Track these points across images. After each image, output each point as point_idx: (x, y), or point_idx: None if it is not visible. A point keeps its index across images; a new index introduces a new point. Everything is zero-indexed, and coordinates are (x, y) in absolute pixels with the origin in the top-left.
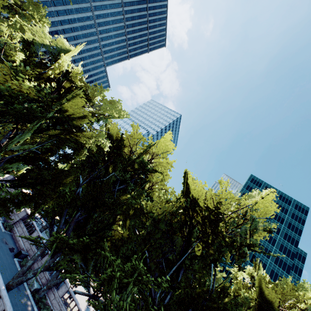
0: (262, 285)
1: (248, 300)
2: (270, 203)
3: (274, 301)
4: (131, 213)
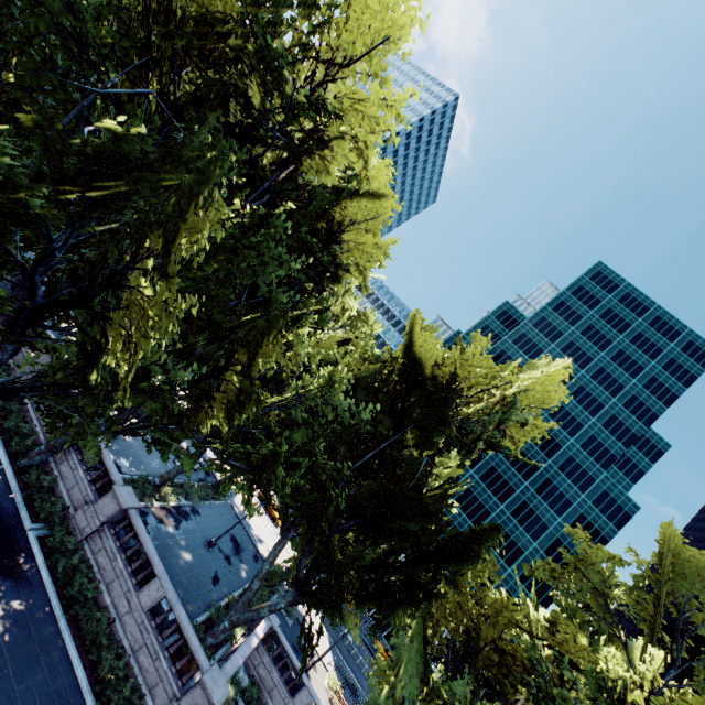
0: (415, 329)
1: (382, 361)
2: None
3: (428, 358)
4: (33, 30)
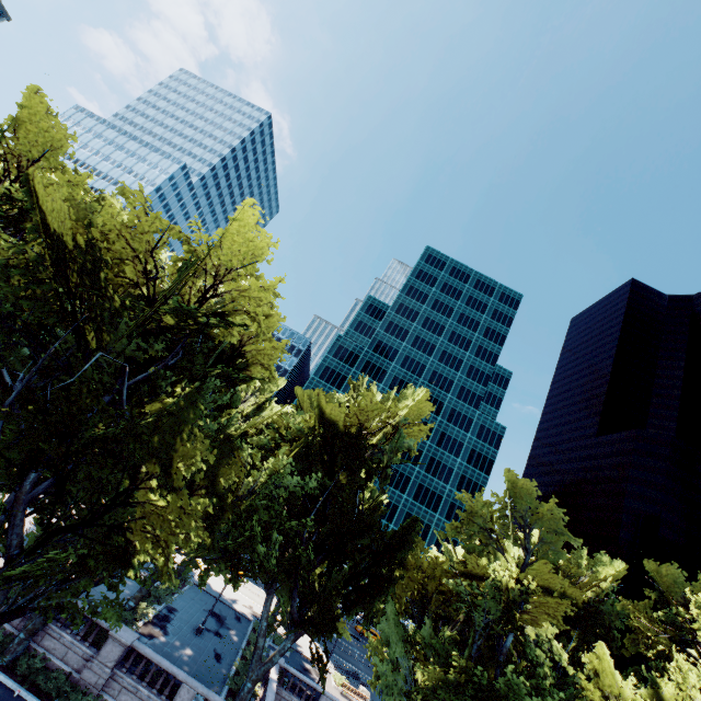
0: (322, 403)
1: (304, 432)
2: (256, 233)
3: (338, 421)
4: None
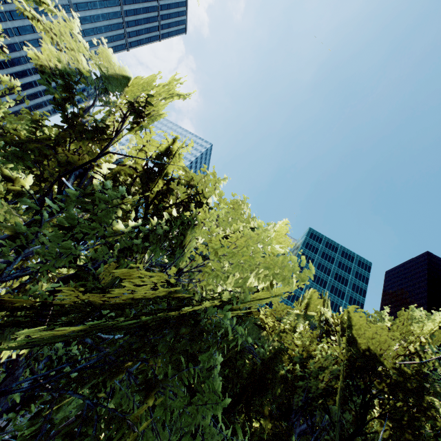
0: None
1: None
2: None
3: None
4: None
